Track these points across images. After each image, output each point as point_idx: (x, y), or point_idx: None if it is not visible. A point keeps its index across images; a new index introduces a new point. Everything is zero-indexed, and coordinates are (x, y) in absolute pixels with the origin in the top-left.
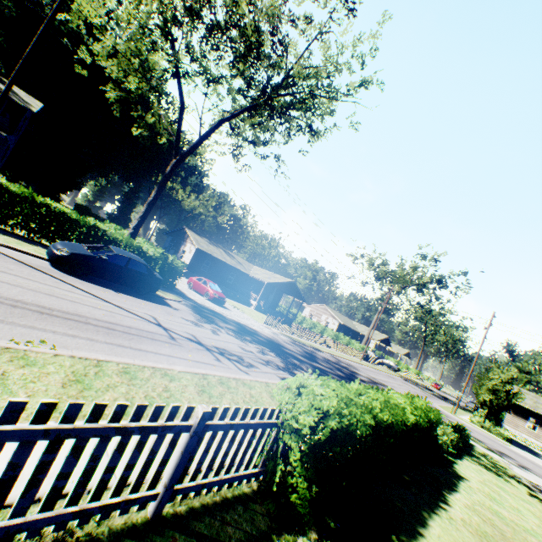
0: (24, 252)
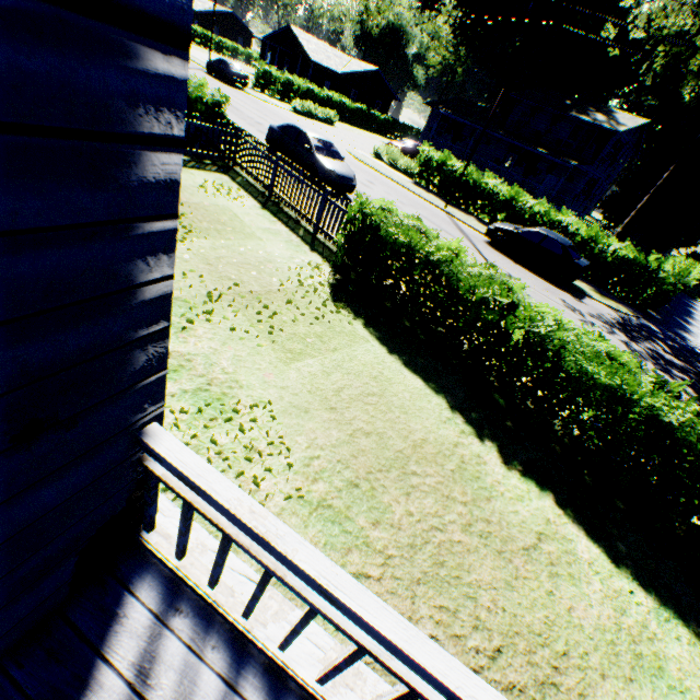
0: (477, 231)
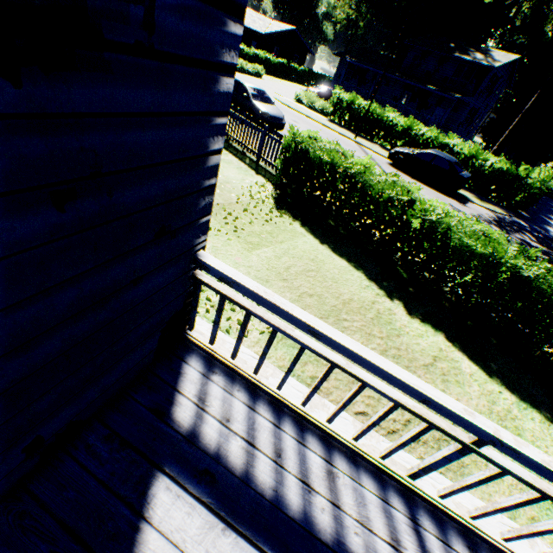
0: (381, 156)
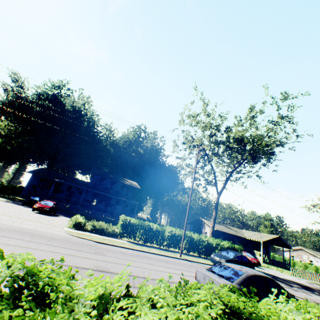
0: (206, 264)
